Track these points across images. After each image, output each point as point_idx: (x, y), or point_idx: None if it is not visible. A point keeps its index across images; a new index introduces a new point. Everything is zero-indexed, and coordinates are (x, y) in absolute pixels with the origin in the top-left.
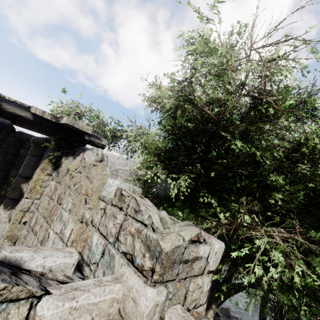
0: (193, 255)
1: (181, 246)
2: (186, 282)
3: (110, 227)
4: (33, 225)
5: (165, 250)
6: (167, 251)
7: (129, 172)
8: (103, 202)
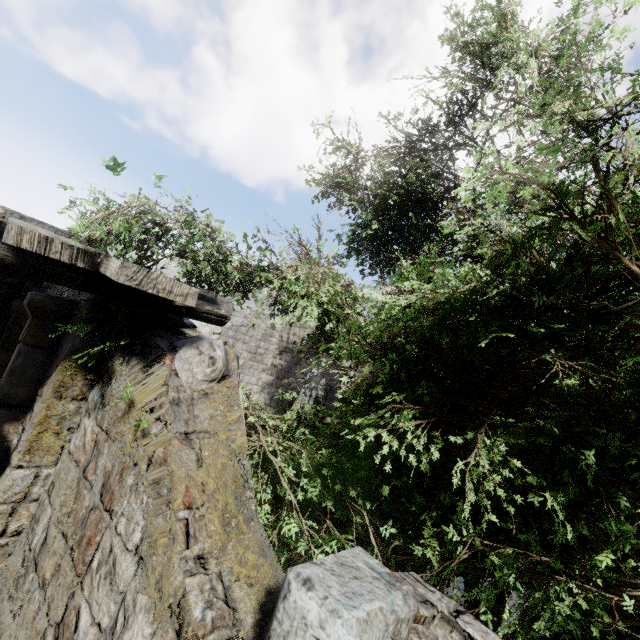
0: None
1: None
2: None
3: None
4: (38, 549)
5: None
6: None
7: (261, 331)
8: None
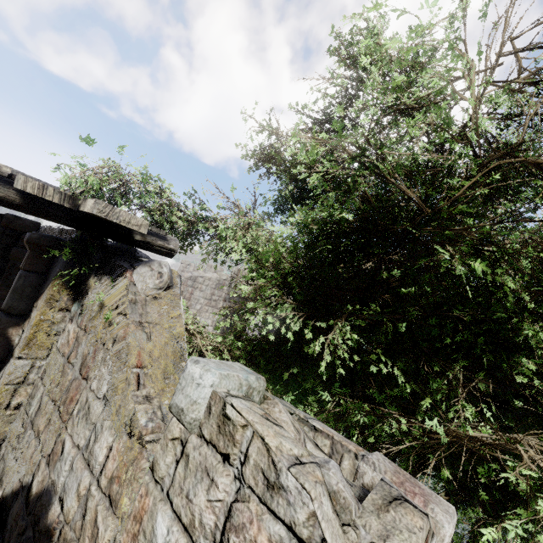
0: None
1: None
2: None
3: (199, 506)
4: (34, 414)
5: None
6: None
7: (215, 281)
8: (178, 422)
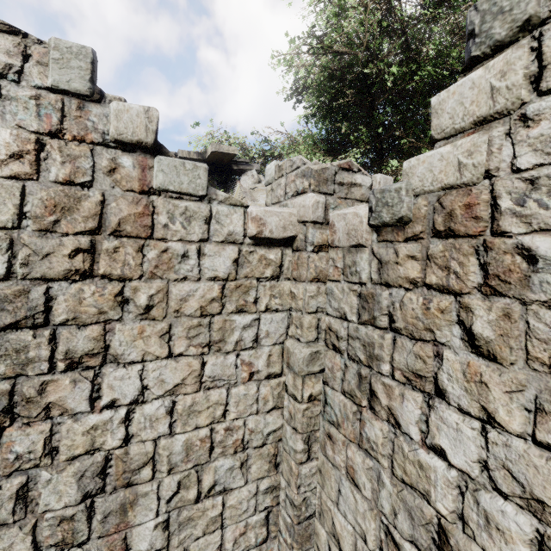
0: (348, 180)
1: (330, 169)
2: (348, 201)
3: (279, 193)
4: None
5: (314, 169)
6: (316, 170)
7: None
8: (269, 186)
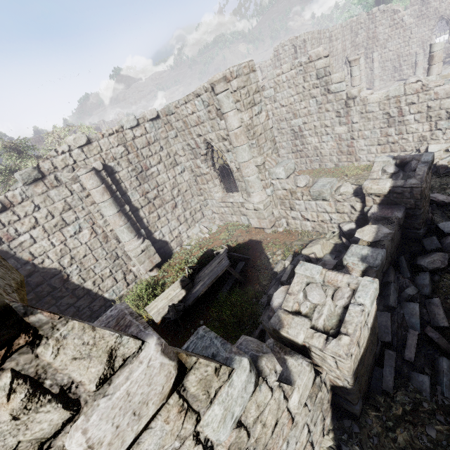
0: None
1: None
2: None
3: None
4: None
5: None
6: None
7: None
8: None
